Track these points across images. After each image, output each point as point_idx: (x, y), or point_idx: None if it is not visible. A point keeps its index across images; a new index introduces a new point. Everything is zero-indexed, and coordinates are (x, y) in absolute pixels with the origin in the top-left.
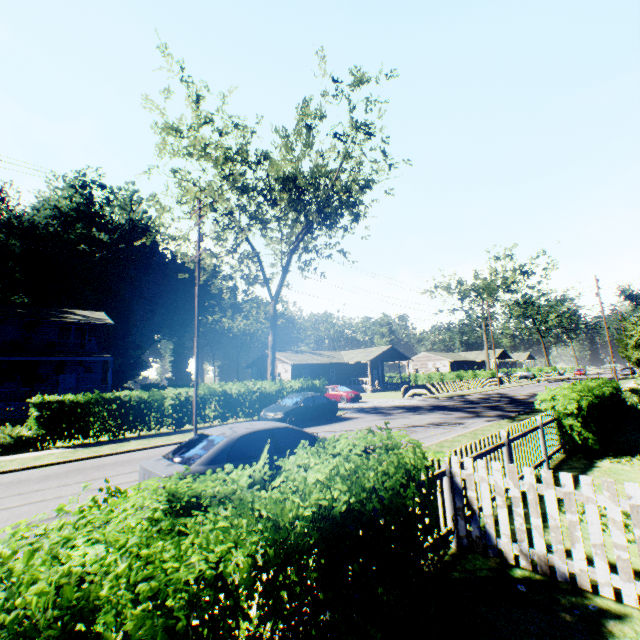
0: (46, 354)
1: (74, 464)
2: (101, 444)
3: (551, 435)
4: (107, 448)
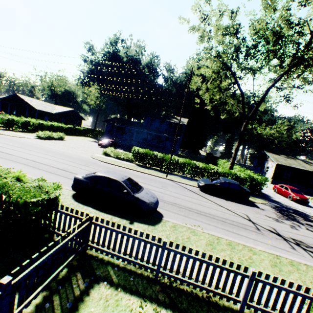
0: (161, 133)
1: (125, 169)
2: (143, 167)
3: (289, 303)
4: (140, 169)
